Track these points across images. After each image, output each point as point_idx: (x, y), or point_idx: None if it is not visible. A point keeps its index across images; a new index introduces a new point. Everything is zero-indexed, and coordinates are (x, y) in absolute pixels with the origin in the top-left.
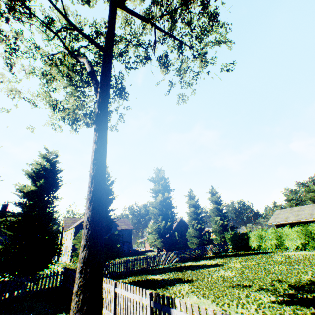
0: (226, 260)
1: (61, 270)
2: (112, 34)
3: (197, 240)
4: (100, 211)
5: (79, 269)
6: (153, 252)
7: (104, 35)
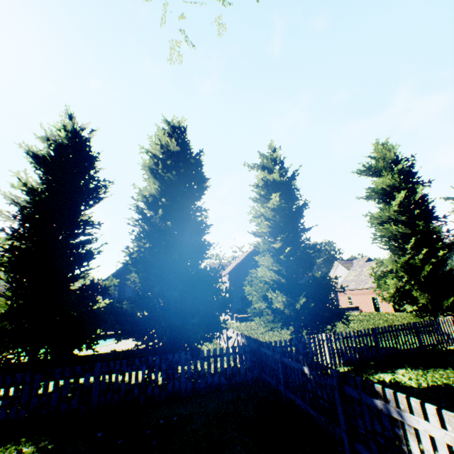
0: None
1: (246, 345)
2: None
3: None
4: None
5: None
6: (356, 311)
7: None
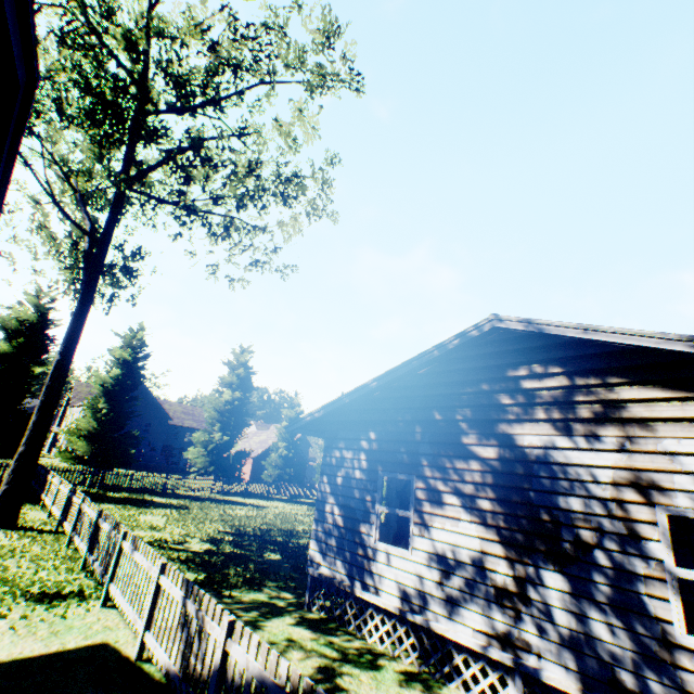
0: (283, 504)
1: None
2: (113, 227)
3: (276, 472)
4: (48, 418)
5: (17, 459)
6: None
7: None
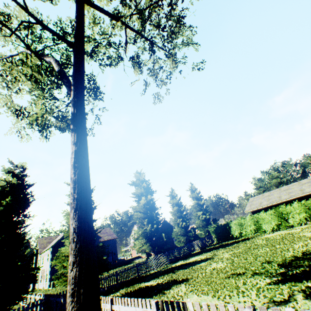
0: (214, 253)
1: (41, 299)
2: (82, 30)
3: (184, 238)
4: (88, 219)
5: (70, 293)
6: (140, 258)
7: (71, 34)
